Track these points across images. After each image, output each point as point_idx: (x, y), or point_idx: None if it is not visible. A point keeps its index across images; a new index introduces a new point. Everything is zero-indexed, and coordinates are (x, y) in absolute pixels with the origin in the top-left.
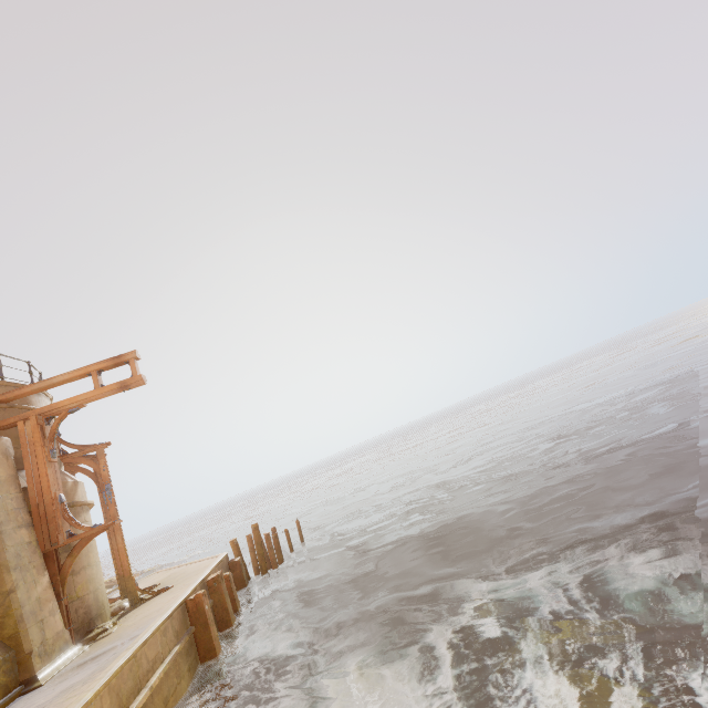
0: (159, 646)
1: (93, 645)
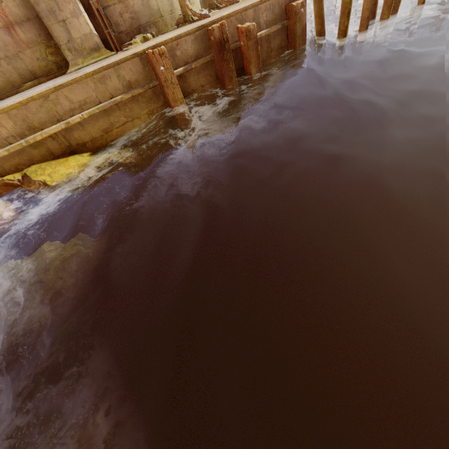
0: (93, 92)
1: (114, 55)
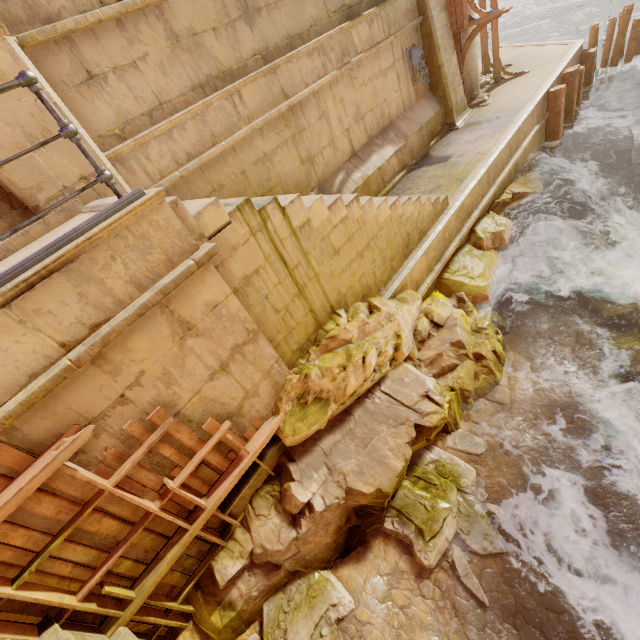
0: (528, 124)
1: (479, 110)
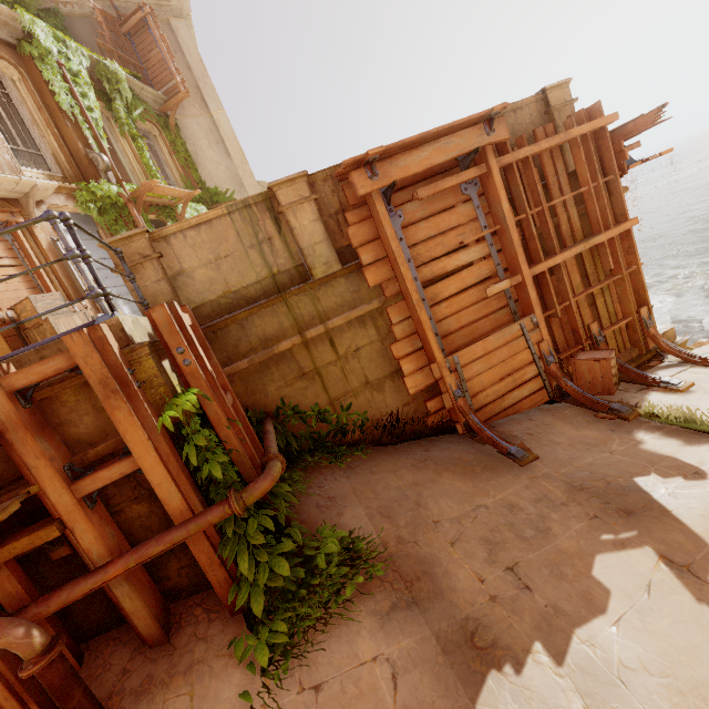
0: None
1: None
